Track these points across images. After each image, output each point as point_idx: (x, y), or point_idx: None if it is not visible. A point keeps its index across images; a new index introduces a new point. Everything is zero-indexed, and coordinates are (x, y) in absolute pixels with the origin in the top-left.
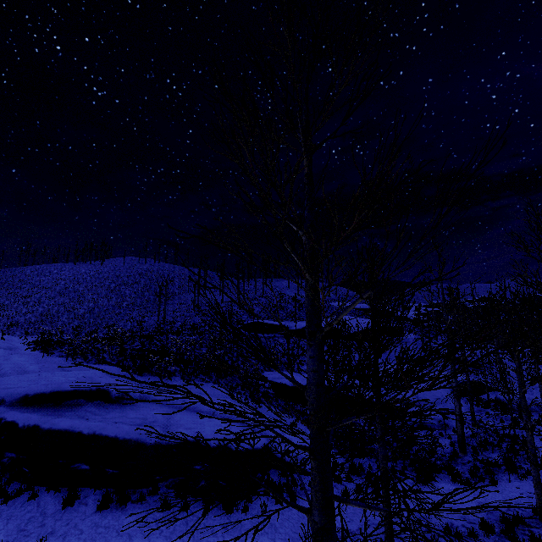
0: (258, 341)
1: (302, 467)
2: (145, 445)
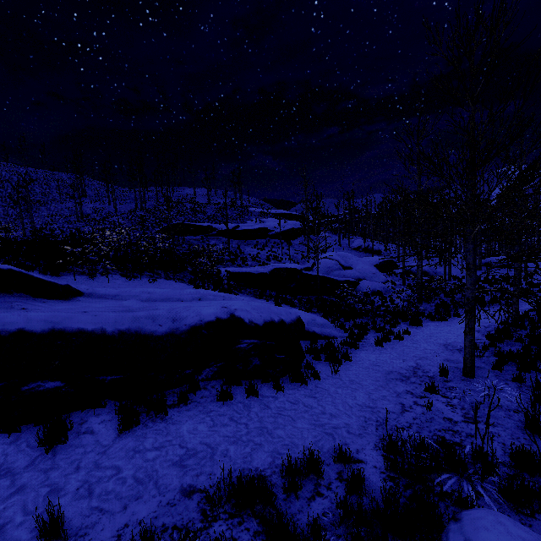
0: (188, 243)
1: (326, 332)
2: (154, 333)
